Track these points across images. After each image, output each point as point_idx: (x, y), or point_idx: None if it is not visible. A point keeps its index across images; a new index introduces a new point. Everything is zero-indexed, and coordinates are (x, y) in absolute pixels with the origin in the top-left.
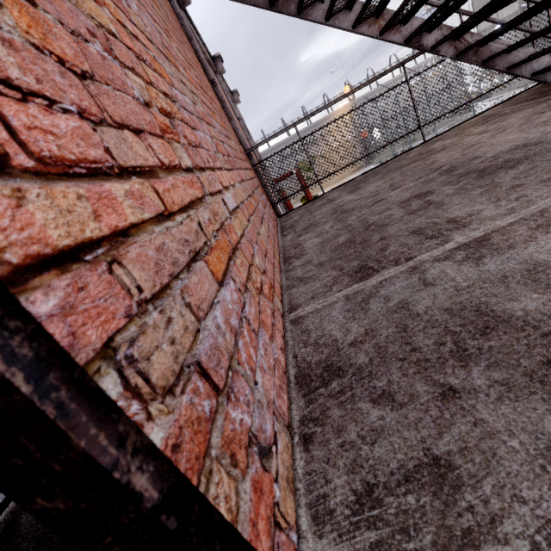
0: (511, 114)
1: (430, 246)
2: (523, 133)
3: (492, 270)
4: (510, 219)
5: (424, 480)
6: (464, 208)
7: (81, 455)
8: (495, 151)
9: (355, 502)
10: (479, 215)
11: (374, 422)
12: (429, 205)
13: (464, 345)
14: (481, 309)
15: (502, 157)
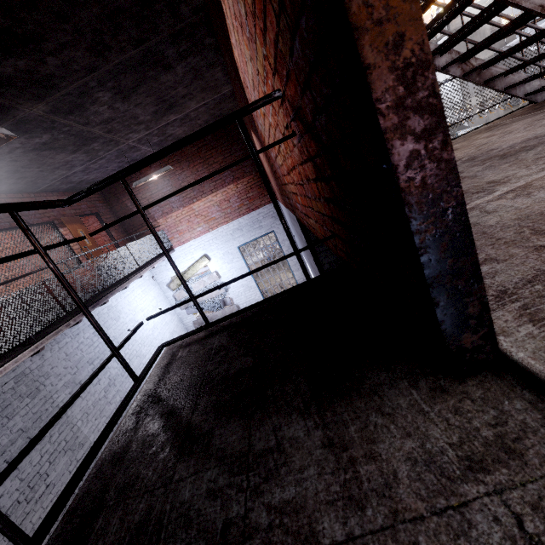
0: (512, 123)
1: (480, 196)
2: (530, 132)
3: (543, 197)
4: (544, 173)
5: (543, 279)
6: (499, 175)
7: (448, 149)
8: (509, 144)
9: (495, 298)
10: (515, 176)
11: (487, 270)
12: (463, 178)
13: (540, 229)
14: (544, 213)
15: (518, 146)
